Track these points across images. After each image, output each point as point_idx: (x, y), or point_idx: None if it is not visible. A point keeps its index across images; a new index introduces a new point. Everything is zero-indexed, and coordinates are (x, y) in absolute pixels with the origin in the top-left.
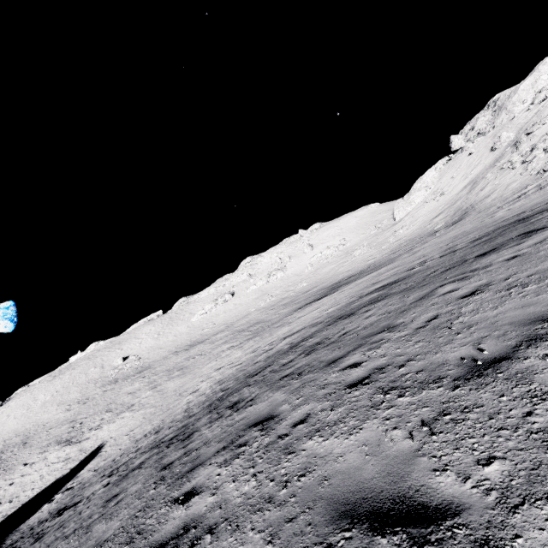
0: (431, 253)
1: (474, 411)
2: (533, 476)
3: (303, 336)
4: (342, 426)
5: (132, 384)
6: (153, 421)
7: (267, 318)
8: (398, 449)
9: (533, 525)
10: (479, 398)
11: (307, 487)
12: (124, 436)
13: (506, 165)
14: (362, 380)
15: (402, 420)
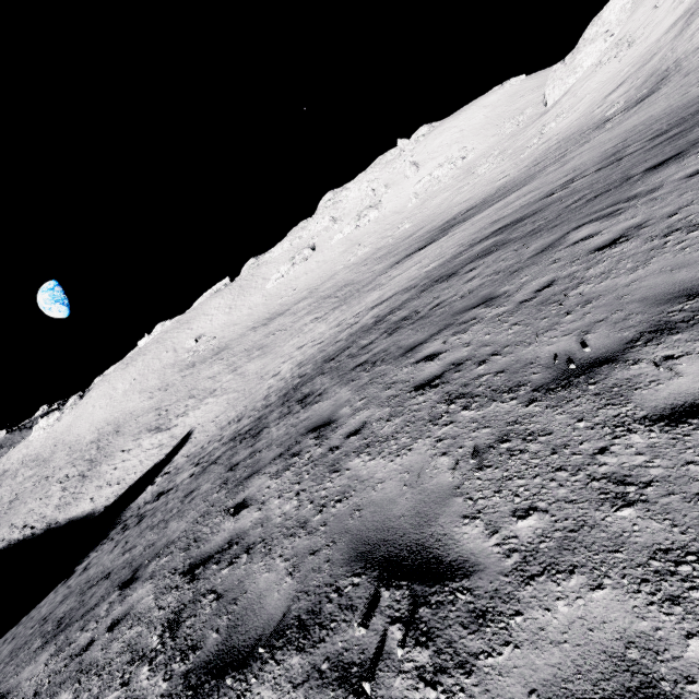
0: (586, 163)
1: (538, 440)
2: (567, 540)
3: (392, 306)
4: (392, 444)
5: (210, 368)
6: (237, 408)
7: (358, 279)
8: (438, 483)
9: (540, 603)
10: (552, 421)
11: (339, 516)
12: (210, 422)
13: None
14: (433, 380)
15: (455, 444)
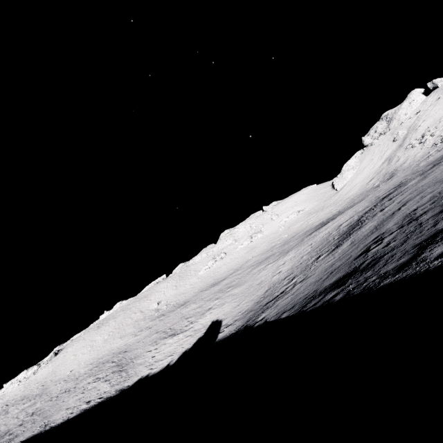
0: (400, 180)
1: None
2: None
3: (363, 212)
4: None
5: (188, 307)
6: (257, 292)
7: (279, 251)
8: None
9: None
10: None
11: None
12: (234, 308)
13: (409, 146)
14: None
15: None
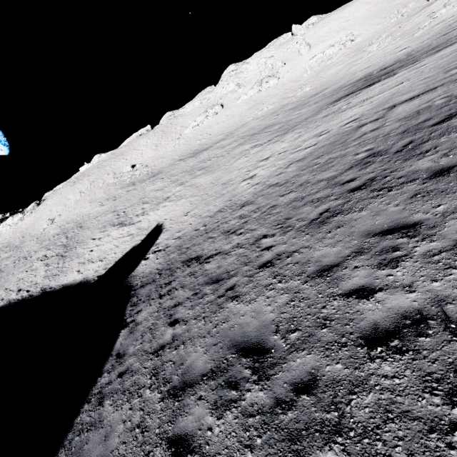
0: None
1: None
2: None
3: None
4: None
5: (154, 184)
6: (212, 204)
7: (282, 120)
8: None
9: None
10: None
11: None
12: (182, 216)
13: None
14: None
15: None
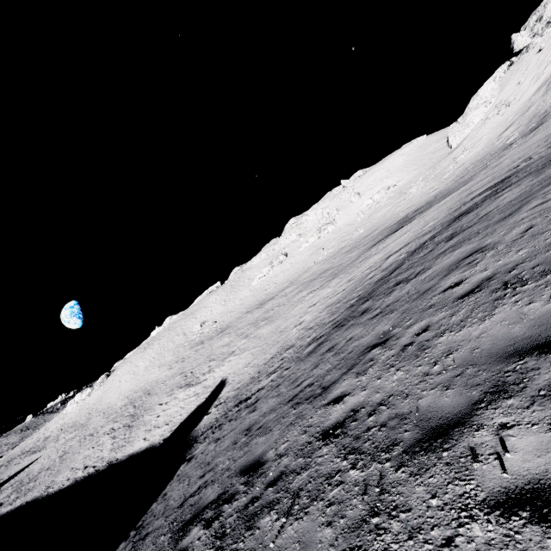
0: (527, 153)
1: None
2: None
3: (418, 244)
4: None
5: (221, 340)
6: (269, 352)
7: (336, 264)
8: None
9: None
10: None
11: None
12: (243, 368)
13: None
14: None
15: None
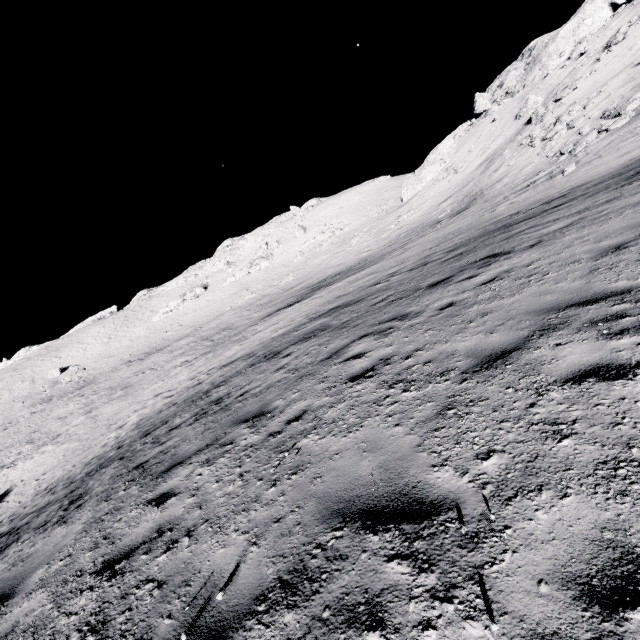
0: (410, 258)
1: None
2: None
3: (228, 374)
4: None
5: (66, 406)
6: (67, 465)
7: (236, 324)
8: None
9: None
10: None
11: None
12: (34, 481)
13: (526, 141)
14: (123, 558)
15: None
